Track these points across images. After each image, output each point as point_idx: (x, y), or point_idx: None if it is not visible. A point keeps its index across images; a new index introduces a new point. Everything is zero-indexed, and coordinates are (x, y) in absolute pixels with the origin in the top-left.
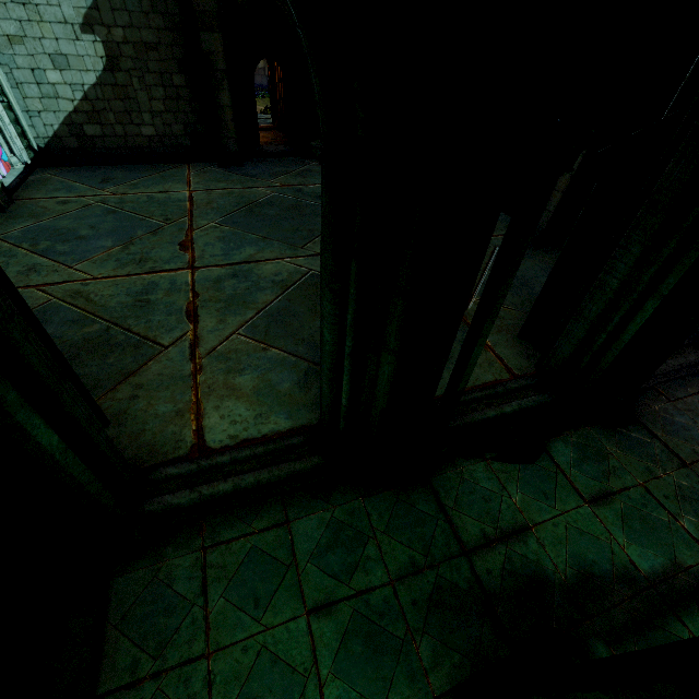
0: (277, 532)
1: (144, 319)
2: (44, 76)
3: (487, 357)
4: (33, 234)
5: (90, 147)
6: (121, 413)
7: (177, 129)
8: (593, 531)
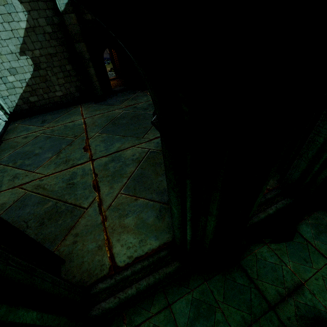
0: (165, 313)
1: (73, 194)
2: (6, 80)
3: None
4: (13, 157)
5: (33, 107)
6: (70, 253)
7: (72, 90)
8: None
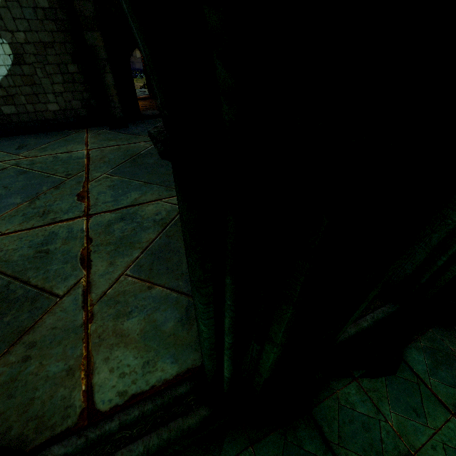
0: None
1: (43, 270)
2: None
3: None
4: None
5: (8, 123)
6: (12, 380)
7: (75, 104)
8: None
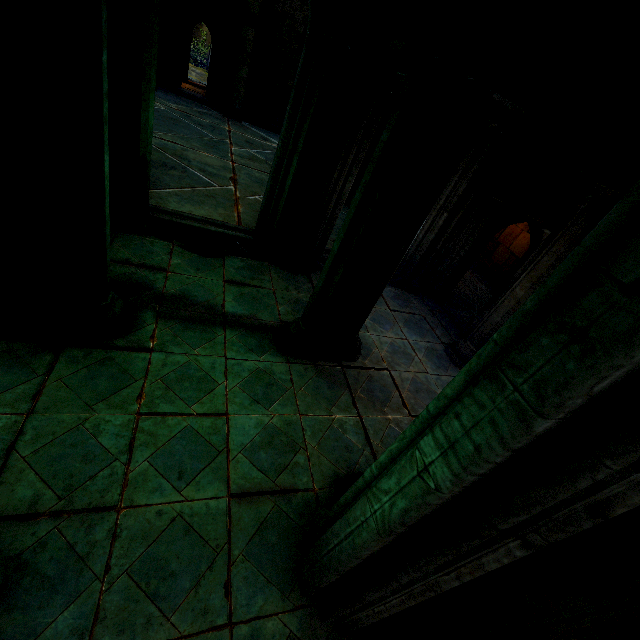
0: None
1: None
2: None
3: (230, 213)
4: None
5: None
6: None
7: None
8: (213, 289)
